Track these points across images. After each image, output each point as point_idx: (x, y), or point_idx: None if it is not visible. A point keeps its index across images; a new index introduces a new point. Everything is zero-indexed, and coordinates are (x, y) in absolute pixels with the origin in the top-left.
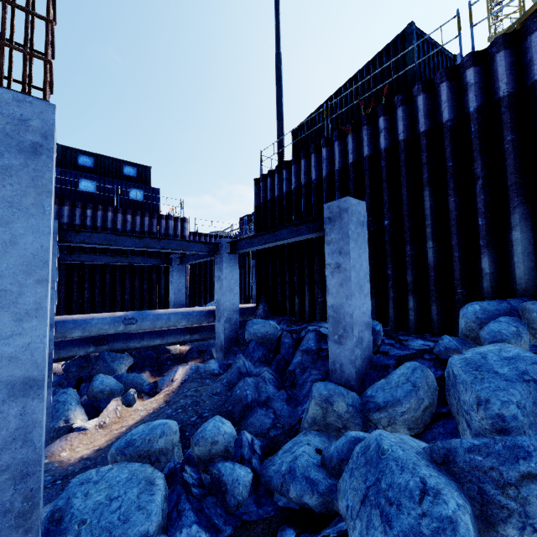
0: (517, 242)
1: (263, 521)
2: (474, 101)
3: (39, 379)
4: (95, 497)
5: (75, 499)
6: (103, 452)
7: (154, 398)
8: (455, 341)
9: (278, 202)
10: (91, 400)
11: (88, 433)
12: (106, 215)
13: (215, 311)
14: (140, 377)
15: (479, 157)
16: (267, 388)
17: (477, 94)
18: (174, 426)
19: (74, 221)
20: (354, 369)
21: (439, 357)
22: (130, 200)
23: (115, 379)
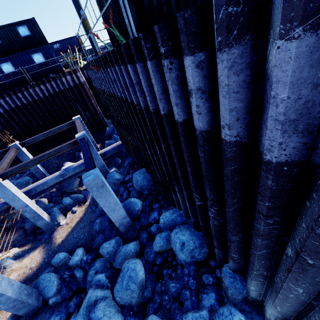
0: (179, 198)
1: (81, 289)
2: (141, 101)
3: (1, 294)
4: (43, 284)
5: (40, 284)
6: (62, 243)
7: (83, 208)
8: (156, 229)
9: (101, 93)
10: (65, 207)
11: (63, 227)
12: (30, 92)
13: (102, 154)
14: (78, 197)
15: (156, 145)
16: (105, 223)
17: (141, 94)
18: (63, 257)
19: (17, 104)
20: (121, 232)
21: (151, 232)
22: (38, 65)
23: (70, 198)
